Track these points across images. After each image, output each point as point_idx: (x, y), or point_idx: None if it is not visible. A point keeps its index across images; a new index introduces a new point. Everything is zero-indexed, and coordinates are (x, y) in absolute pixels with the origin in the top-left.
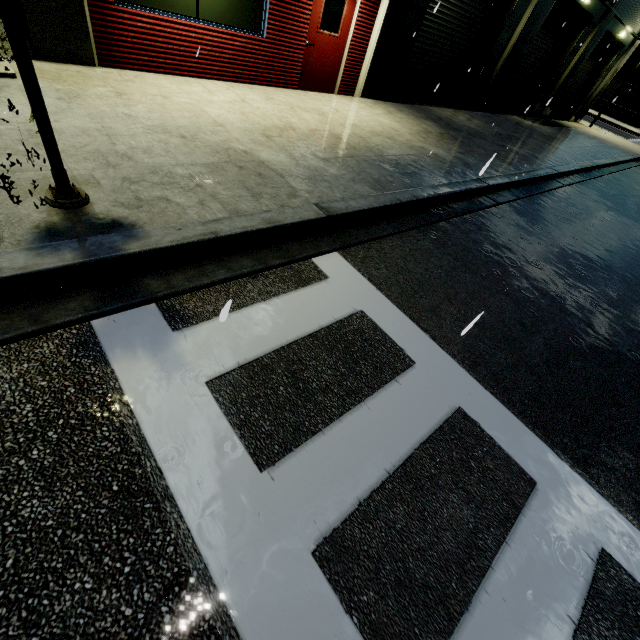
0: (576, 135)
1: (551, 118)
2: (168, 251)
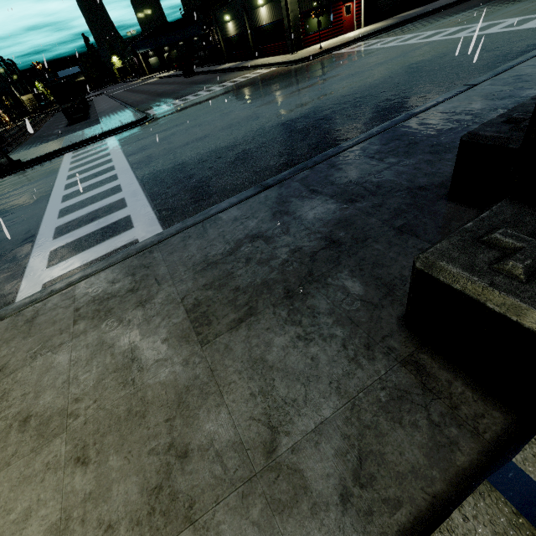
0: None
1: None
2: (334, 48)
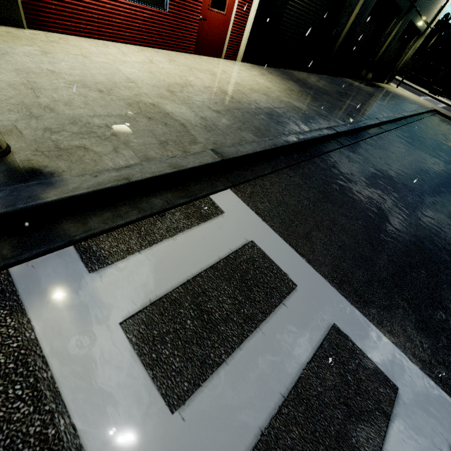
0: (389, 93)
1: (371, 81)
2: (85, 197)
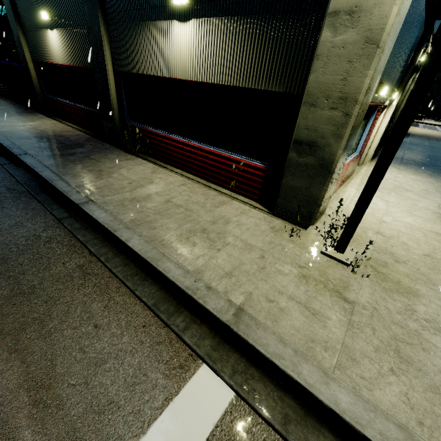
0: (424, 138)
1: None
2: None
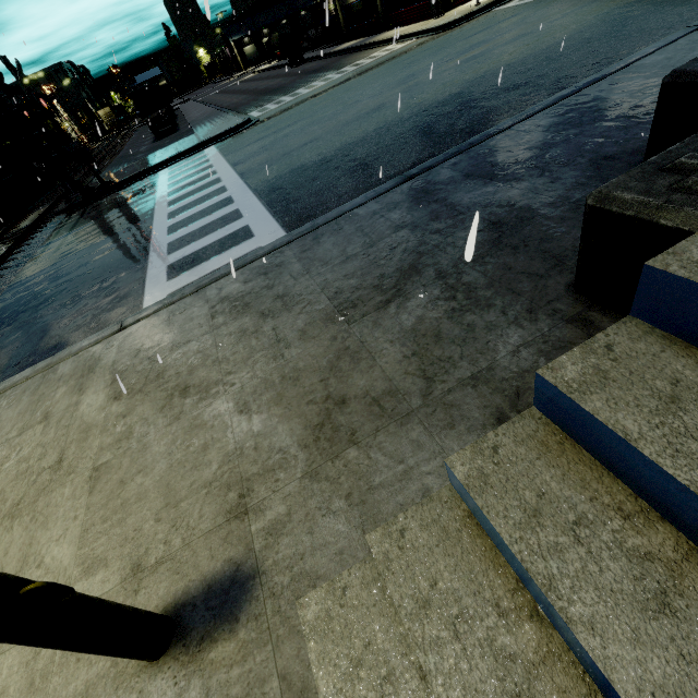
0: None
1: None
2: (498, 1)
